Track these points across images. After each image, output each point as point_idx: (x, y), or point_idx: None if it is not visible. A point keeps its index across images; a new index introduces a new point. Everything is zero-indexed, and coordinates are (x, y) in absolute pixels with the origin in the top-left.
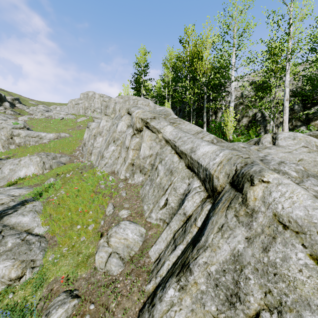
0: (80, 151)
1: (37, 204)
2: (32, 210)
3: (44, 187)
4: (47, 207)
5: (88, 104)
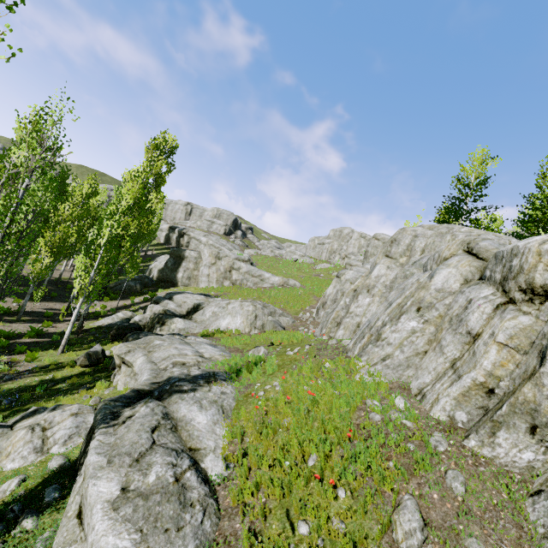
0: (312, 314)
1: (228, 391)
2: (216, 401)
3: (247, 359)
4: (243, 411)
5: (338, 246)
